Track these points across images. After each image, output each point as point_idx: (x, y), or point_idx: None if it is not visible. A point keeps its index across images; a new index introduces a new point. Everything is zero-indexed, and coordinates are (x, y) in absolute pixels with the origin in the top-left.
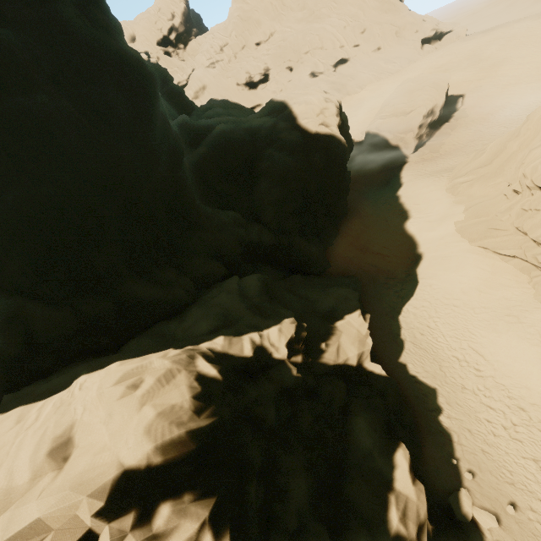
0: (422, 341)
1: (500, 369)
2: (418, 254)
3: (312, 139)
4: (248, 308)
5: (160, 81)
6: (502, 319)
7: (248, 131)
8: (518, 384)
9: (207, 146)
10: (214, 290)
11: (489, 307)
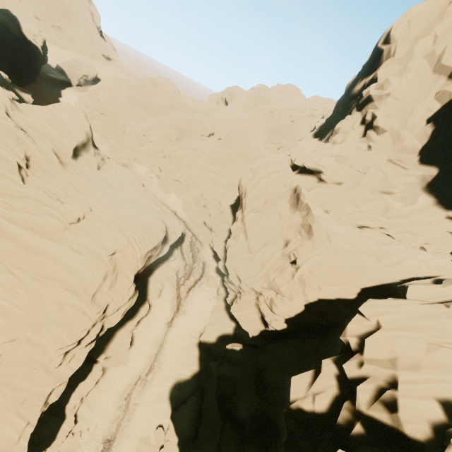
0: None
1: None
2: None
3: (27, 42)
4: None
5: None
6: None
7: None
8: None
9: None
10: None
11: None
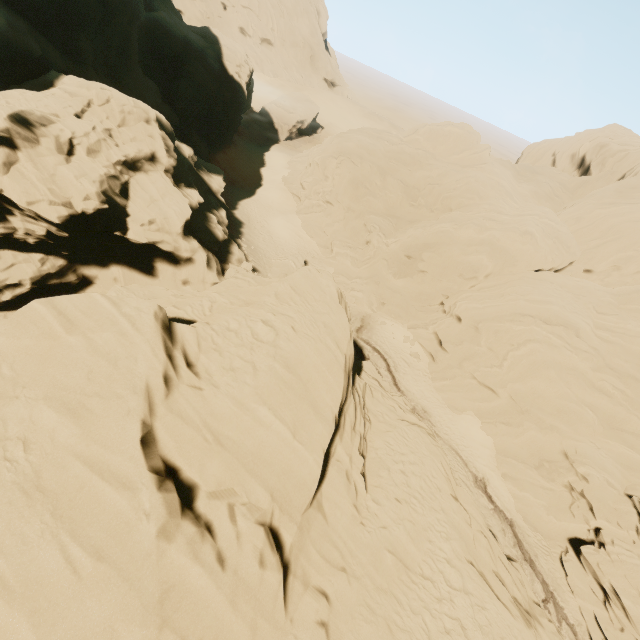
0: (246, 212)
1: (271, 228)
2: (261, 184)
3: (228, 78)
4: None
5: None
6: (281, 214)
7: (184, 36)
8: (275, 232)
9: (148, 20)
10: None
11: (279, 210)
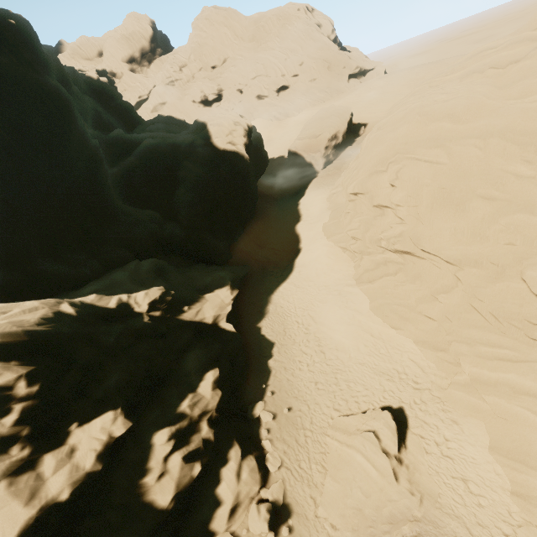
0: (279, 312)
1: (321, 328)
2: (299, 248)
3: (221, 155)
4: (132, 280)
5: (107, 98)
6: (331, 293)
7: (172, 145)
8: (327, 336)
9: (135, 156)
10: (115, 269)
11: (328, 285)
